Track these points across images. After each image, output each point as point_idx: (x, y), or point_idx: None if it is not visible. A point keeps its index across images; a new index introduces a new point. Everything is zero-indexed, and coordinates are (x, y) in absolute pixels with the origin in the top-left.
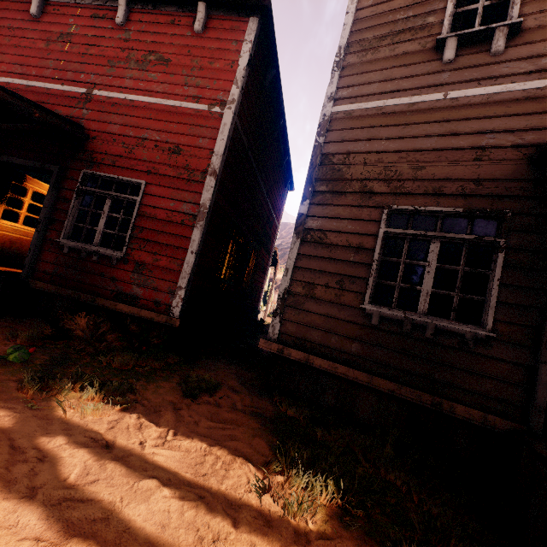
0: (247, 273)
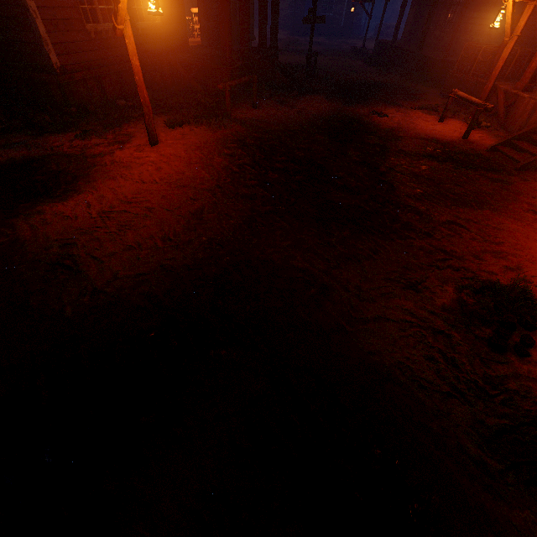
0: (269, 5)
